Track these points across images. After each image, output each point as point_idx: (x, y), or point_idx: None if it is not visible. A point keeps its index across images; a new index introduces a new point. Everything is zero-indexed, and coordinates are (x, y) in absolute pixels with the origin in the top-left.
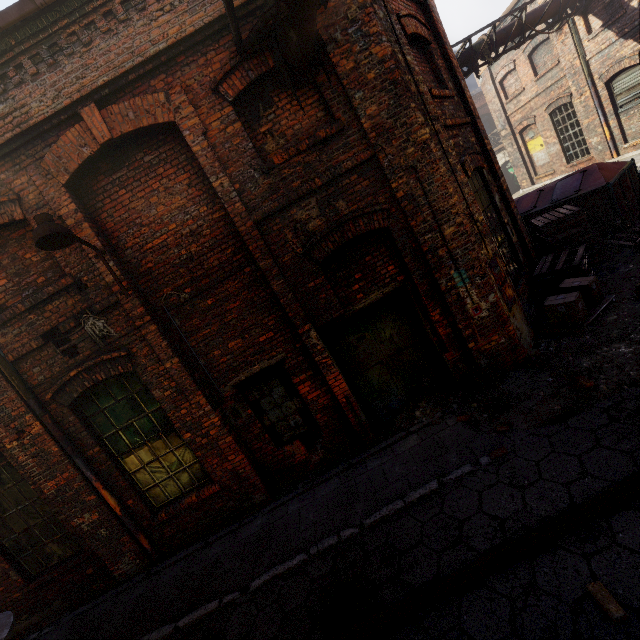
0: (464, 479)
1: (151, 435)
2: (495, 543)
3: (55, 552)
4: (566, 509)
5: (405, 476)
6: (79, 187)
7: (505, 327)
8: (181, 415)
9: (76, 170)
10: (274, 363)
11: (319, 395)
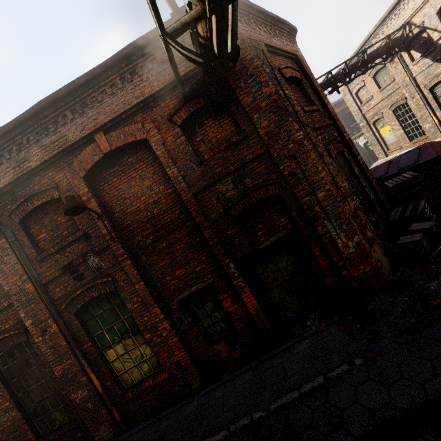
0: (343, 376)
1: (124, 335)
2: (368, 429)
3: (58, 419)
4: (423, 404)
5: (300, 372)
6: (91, 178)
7: (368, 259)
8: (144, 321)
9: (90, 168)
10: (206, 285)
11: (237, 308)
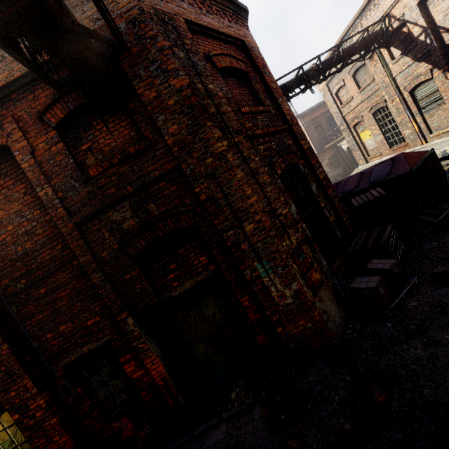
0: None
1: None
2: None
3: None
4: None
5: None
6: None
7: (310, 313)
8: (10, 397)
9: None
10: (101, 344)
11: (143, 373)
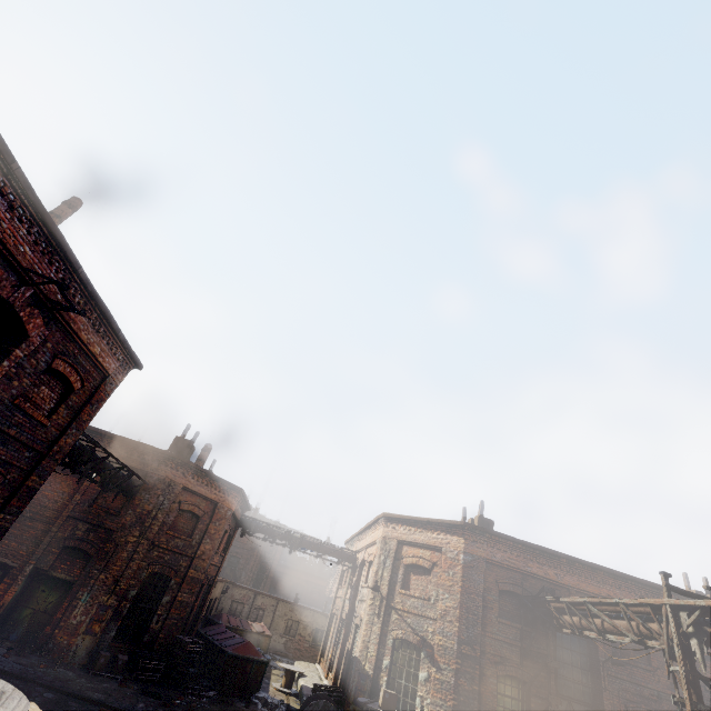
0: None
1: None
2: None
3: None
4: None
5: None
6: None
7: (73, 636)
8: None
9: None
10: (12, 565)
11: (2, 595)
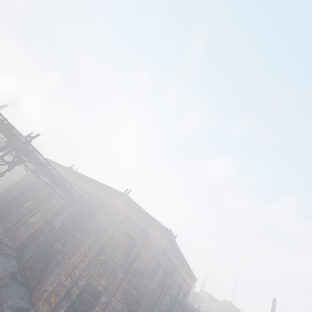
0: None
1: None
2: None
3: None
4: None
5: None
6: None
7: None
8: None
9: None
10: None
11: None
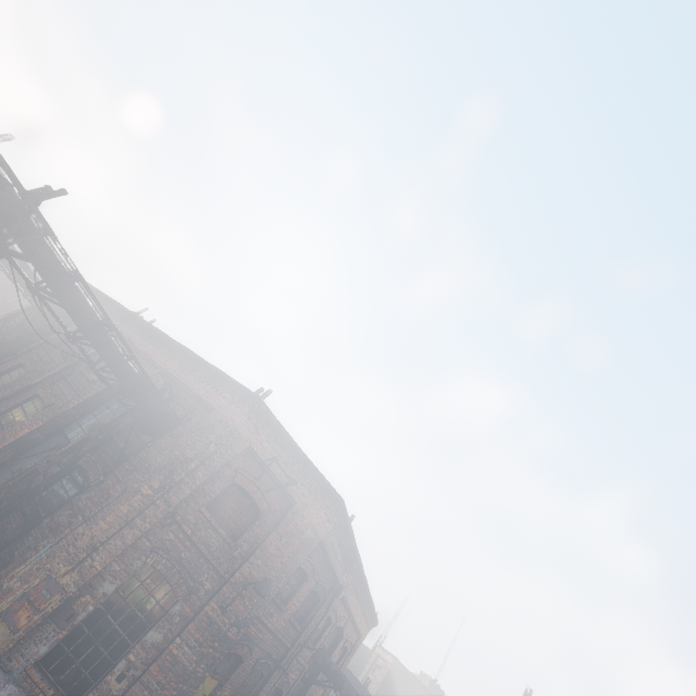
0: None
1: None
2: None
3: None
4: None
5: None
6: None
7: None
8: None
9: None
10: None
11: None
